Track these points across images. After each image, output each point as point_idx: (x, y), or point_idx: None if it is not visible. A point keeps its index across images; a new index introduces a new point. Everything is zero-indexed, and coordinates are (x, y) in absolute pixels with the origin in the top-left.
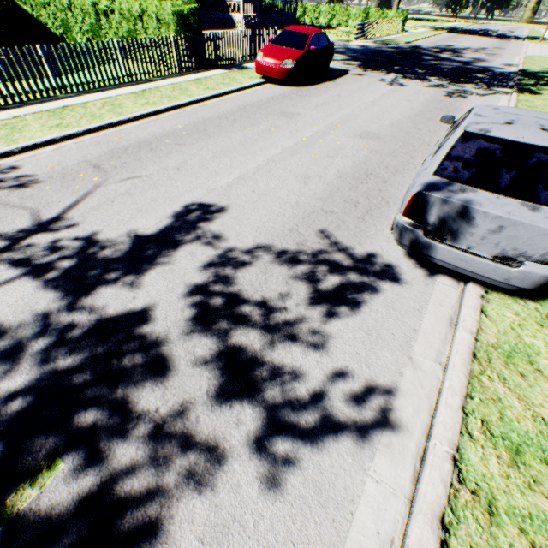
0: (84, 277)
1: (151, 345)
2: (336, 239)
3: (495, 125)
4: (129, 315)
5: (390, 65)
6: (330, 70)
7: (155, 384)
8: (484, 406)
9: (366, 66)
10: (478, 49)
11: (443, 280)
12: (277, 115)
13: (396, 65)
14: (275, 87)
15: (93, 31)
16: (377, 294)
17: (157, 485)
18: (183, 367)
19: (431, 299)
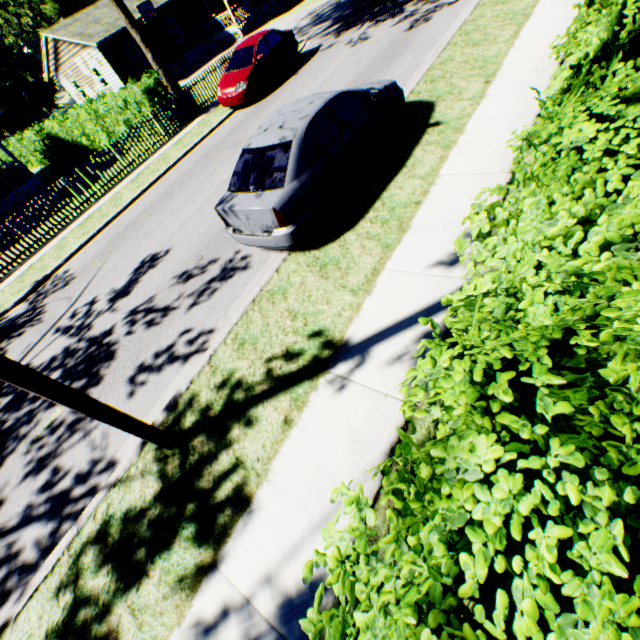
0: (86, 326)
1: (108, 348)
2: (222, 251)
3: (257, 136)
4: (102, 337)
5: (372, 9)
6: (303, 56)
7: (107, 363)
8: (241, 327)
9: (343, 27)
10: None
11: (275, 255)
12: (229, 148)
13: (380, 4)
14: (240, 113)
15: (106, 133)
16: (228, 281)
17: (100, 398)
18: (119, 353)
19: (259, 272)
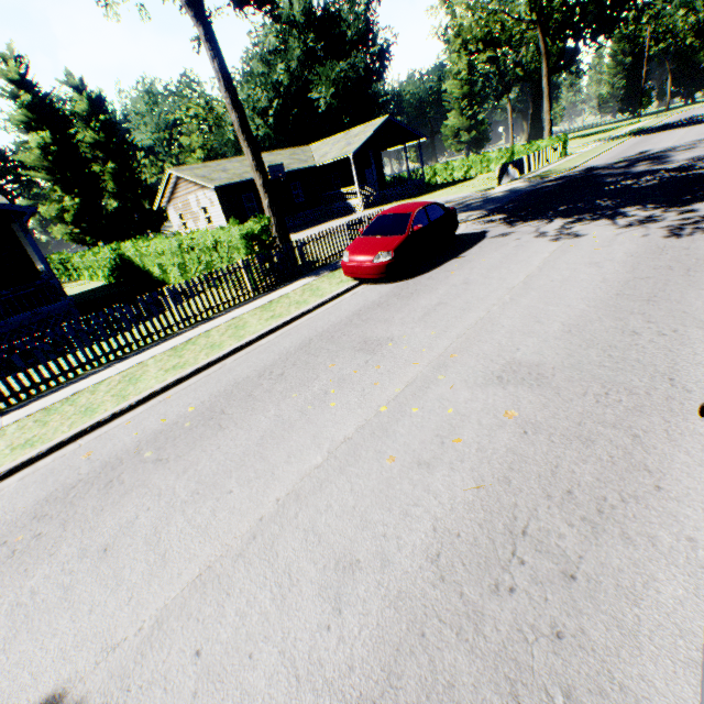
0: None
1: None
2: None
3: None
4: None
5: (551, 206)
6: (459, 238)
7: None
8: None
9: (513, 217)
10: (692, 143)
11: None
12: (354, 348)
13: (562, 203)
14: (370, 289)
15: (181, 269)
16: None
17: None
18: None
19: None
